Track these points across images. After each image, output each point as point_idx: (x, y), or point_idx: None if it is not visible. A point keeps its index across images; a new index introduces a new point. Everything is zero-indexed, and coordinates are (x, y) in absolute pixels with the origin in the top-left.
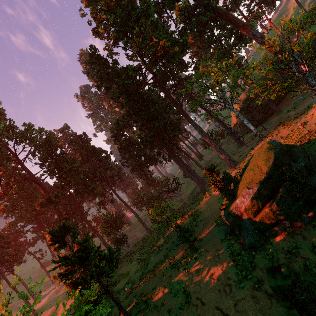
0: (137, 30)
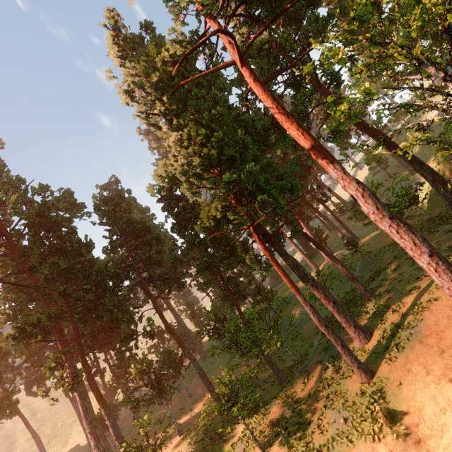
0: None
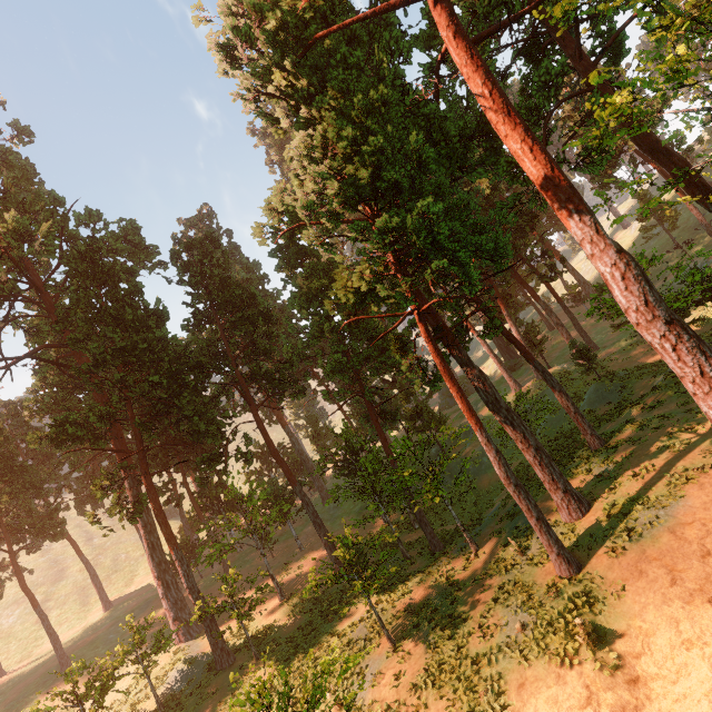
0: None
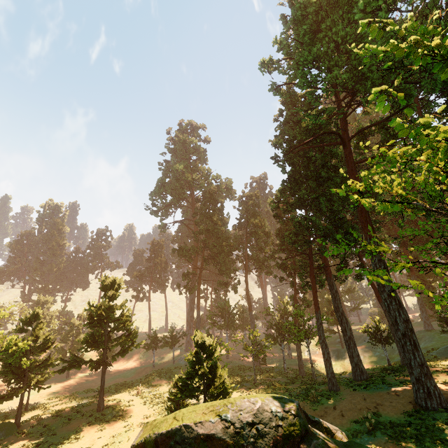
0: (306, 57)
